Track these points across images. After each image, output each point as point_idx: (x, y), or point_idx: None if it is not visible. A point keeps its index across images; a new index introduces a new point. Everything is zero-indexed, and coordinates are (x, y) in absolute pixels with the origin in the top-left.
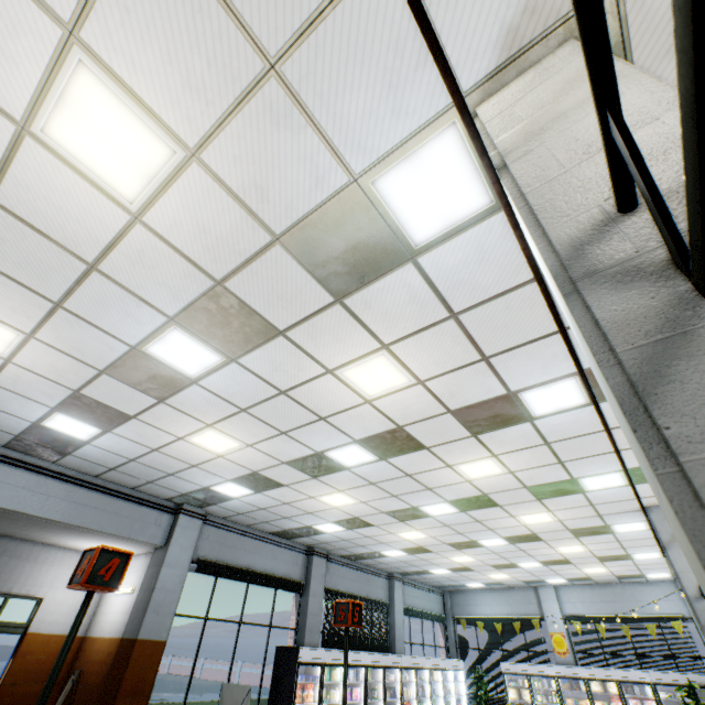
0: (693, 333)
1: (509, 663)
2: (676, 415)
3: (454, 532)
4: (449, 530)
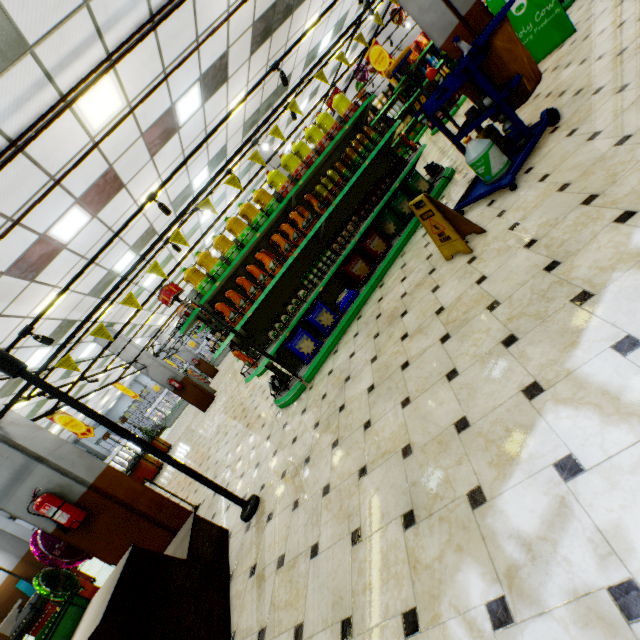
0: (148, 370)
1: (148, 412)
2: (151, 375)
3: (101, 394)
4: (99, 395)
